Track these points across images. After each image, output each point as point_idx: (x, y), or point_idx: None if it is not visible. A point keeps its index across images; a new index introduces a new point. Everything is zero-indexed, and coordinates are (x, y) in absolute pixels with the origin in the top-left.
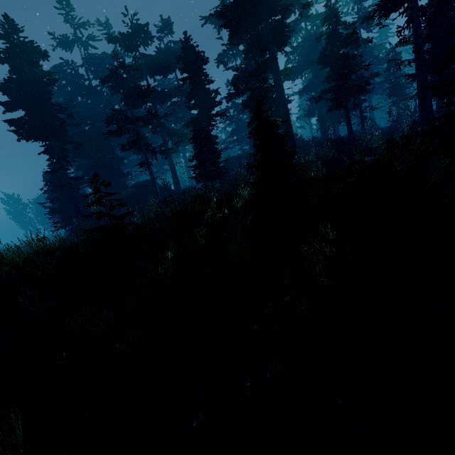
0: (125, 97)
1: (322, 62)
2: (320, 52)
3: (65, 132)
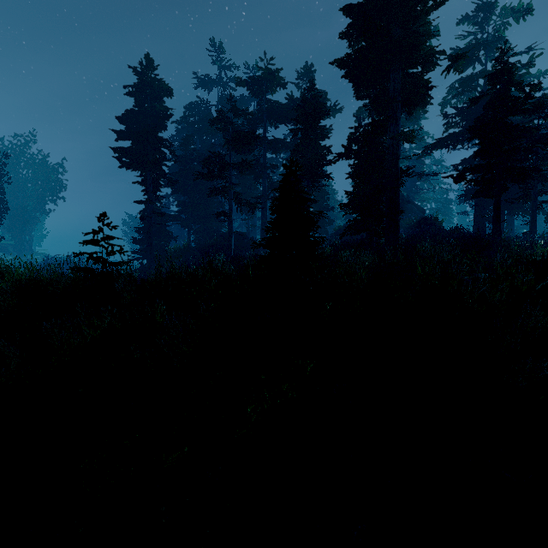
0: (227, 141)
1: (468, 130)
2: (476, 118)
3: (158, 167)
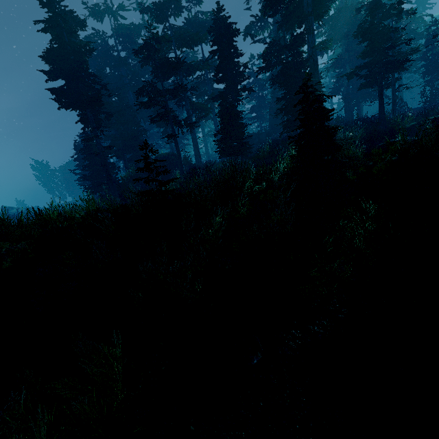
0: (156, 69)
1: (361, 35)
2: (359, 25)
3: (100, 102)
